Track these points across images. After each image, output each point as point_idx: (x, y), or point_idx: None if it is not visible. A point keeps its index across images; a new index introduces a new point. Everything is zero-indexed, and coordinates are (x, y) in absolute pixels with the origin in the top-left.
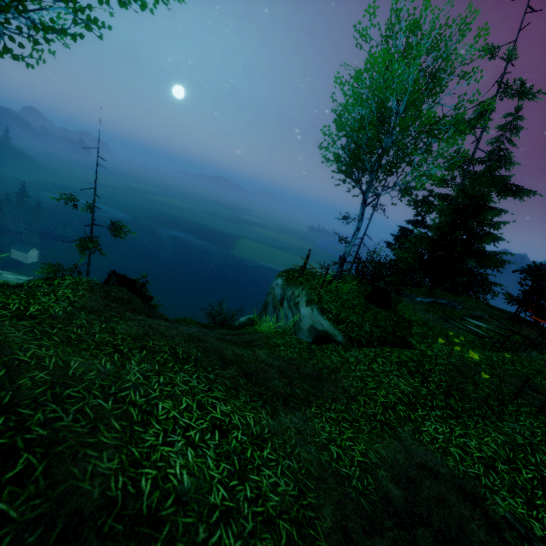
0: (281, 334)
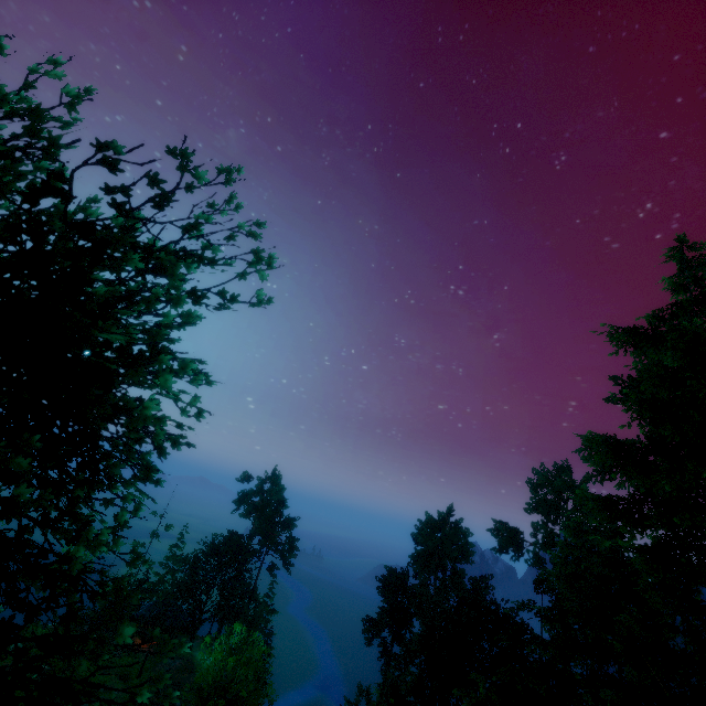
0: None
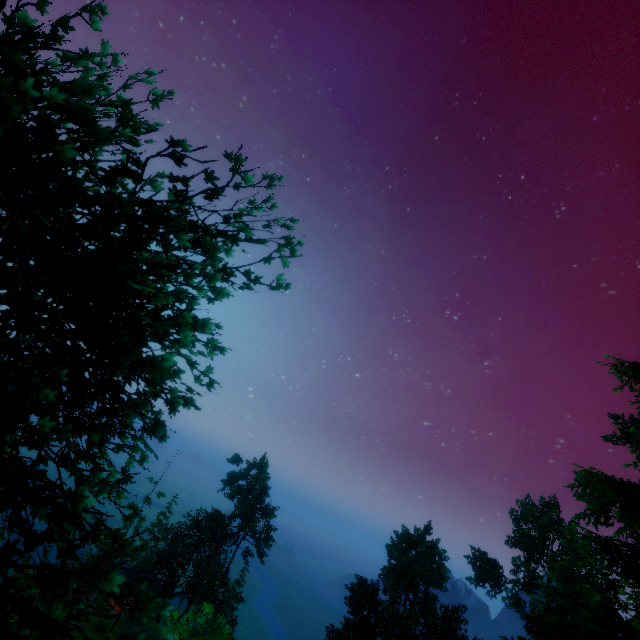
0: None
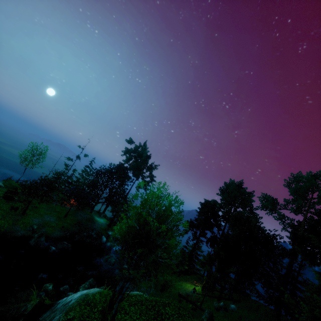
0: None
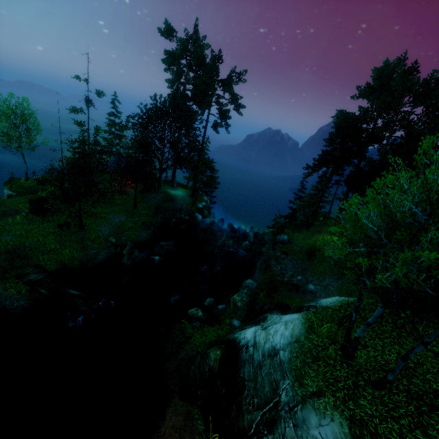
0: (0, 199)
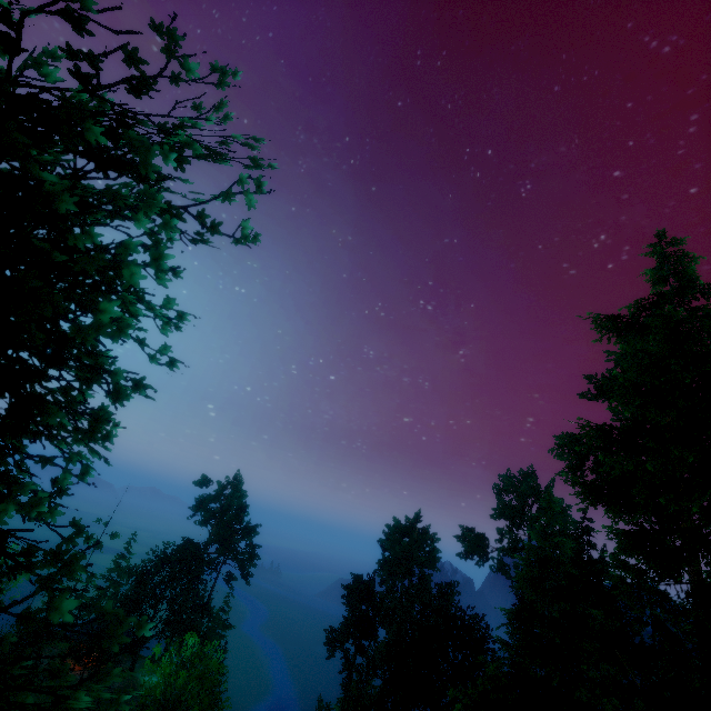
0: None
